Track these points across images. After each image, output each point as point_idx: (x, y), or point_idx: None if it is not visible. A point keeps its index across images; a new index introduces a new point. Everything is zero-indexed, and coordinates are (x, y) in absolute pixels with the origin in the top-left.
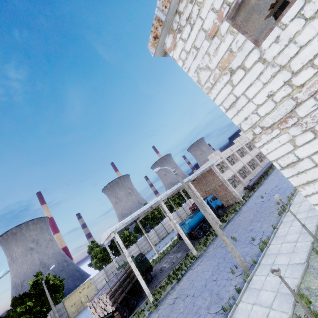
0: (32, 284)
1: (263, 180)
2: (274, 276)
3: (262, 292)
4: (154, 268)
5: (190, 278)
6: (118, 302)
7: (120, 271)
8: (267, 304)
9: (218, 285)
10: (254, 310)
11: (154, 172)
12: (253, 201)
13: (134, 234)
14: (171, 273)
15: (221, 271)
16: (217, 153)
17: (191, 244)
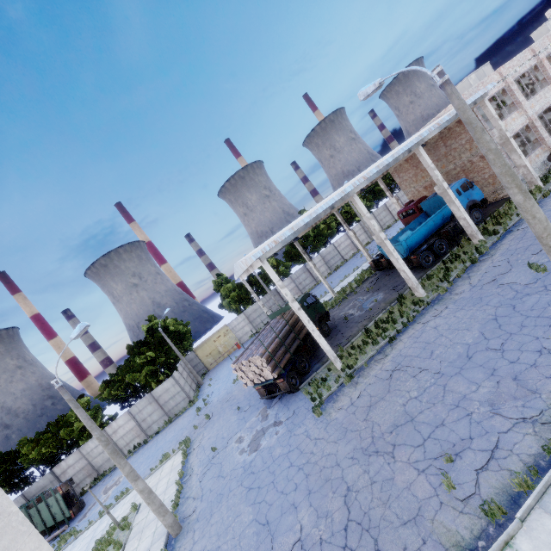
0: (147, 331)
1: None
2: None
3: None
4: (330, 314)
5: (420, 339)
6: (280, 367)
7: (277, 321)
8: None
9: (511, 362)
10: None
11: (360, 98)
12: None
13: (285, 263)
14: (370, 325)
15: (513, 333)
16: (484, 74)
17: (415, 279)
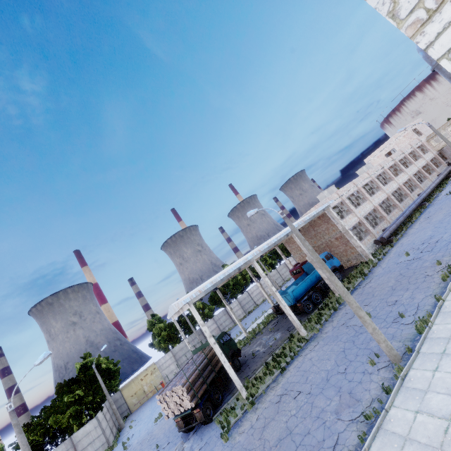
0: (80, 368)
1: (405, 229)
2: (449, 372)
3: (430, 395)
4: (242, 351)
5: (301, 368)
6: (198, 397)
7: (198, 355)
8: (442, 413)
9: (349, 381)
10: (419, 421)
11: (248, 216)
12: (391, 261)
13: (209, 306)
14: (269, 359)
15: (352, 360)
16: (332, 191)
17: (298, 321)
